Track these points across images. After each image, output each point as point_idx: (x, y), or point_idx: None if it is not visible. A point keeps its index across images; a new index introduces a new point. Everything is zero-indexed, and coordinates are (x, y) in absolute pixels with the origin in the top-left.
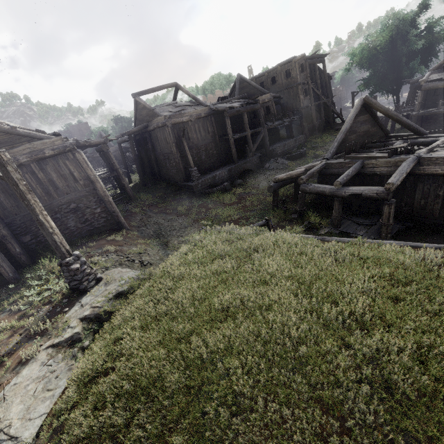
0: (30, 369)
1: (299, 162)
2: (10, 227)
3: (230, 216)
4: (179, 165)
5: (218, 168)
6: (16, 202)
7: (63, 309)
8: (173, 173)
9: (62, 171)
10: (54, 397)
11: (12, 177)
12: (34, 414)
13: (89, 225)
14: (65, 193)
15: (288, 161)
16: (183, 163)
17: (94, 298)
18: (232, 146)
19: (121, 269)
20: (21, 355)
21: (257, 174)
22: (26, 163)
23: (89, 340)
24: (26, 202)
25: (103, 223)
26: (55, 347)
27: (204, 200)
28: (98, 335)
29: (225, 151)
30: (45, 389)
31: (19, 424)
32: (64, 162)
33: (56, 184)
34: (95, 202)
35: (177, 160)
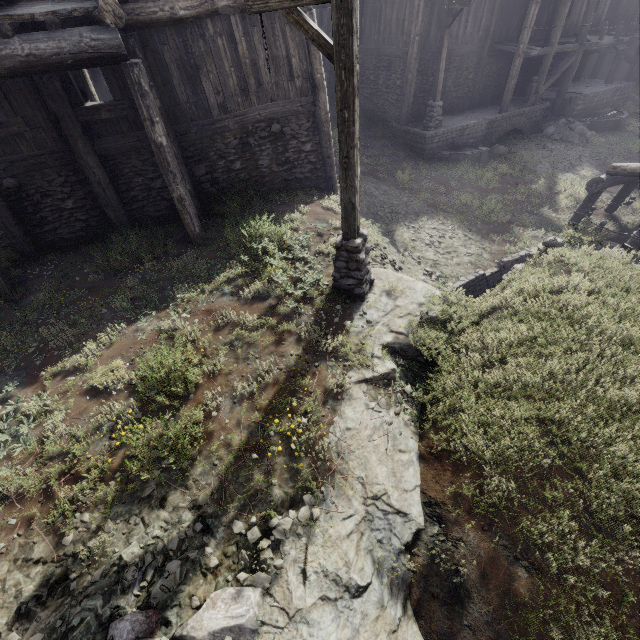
0: (358, 411)
1: (610, 139)
2: (180, 141)
3: (492, 214)
4: (409, 88)
5: (464, 112)
6: (194, 94)
7: (339, 321)
8: (386, 100)
9: (276, 48)
10: (414, 464)
11: (351, 48)
12: (406, 484)
13: (288, 170)
14: (269, 99)
15: (589, 131)
16: (415, 85)
17: (385, 316)
18: (515, 72)
19: (394, 273)
20: (328, 384)
21: (531, 143)
22: (224, 11)
23: (408, 384)
24: (346, 115)
25: (307, 172)
26: (368, 383)
27: (439, 171)
28: (434, 384)
29: (487, 80)
30: (396, 449)
31: (396, 494)
32: (282, 29)
33: (260, 76)
34: (306, 131)
35: (411, 77)
